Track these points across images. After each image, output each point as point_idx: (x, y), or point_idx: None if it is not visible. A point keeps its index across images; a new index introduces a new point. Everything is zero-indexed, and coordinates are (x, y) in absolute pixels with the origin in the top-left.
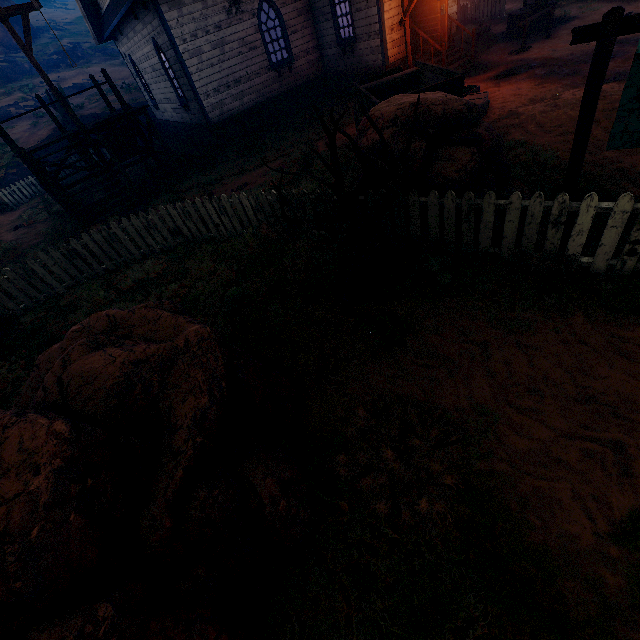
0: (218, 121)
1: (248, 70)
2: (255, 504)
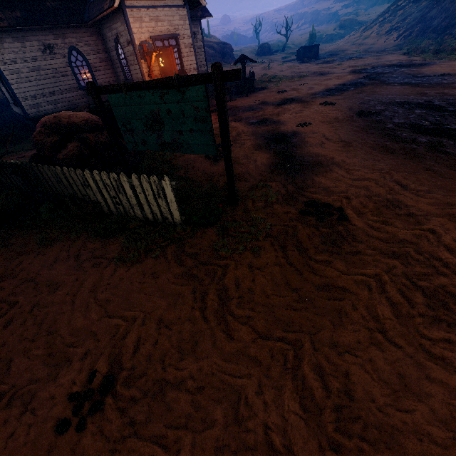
0: (35, 116)
1: (61, 87)
2: None
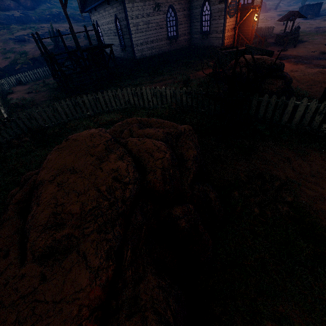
0: (139, 58)
1: (157, 37)
2: (208, 200)
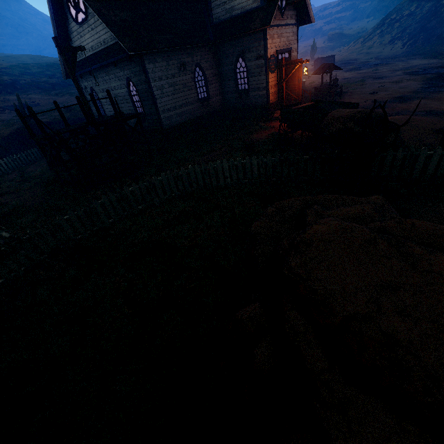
0: (168, 127)
1: (186, 100)
2: None
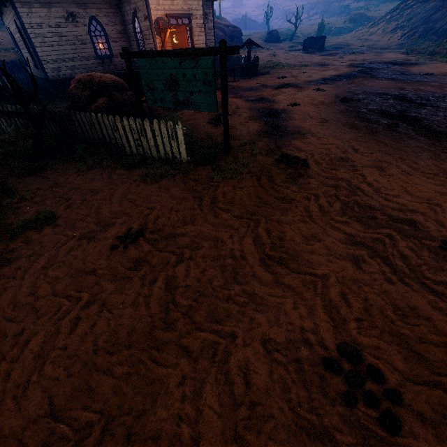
0: (55, 79)
1: (80, 55)
2: None
